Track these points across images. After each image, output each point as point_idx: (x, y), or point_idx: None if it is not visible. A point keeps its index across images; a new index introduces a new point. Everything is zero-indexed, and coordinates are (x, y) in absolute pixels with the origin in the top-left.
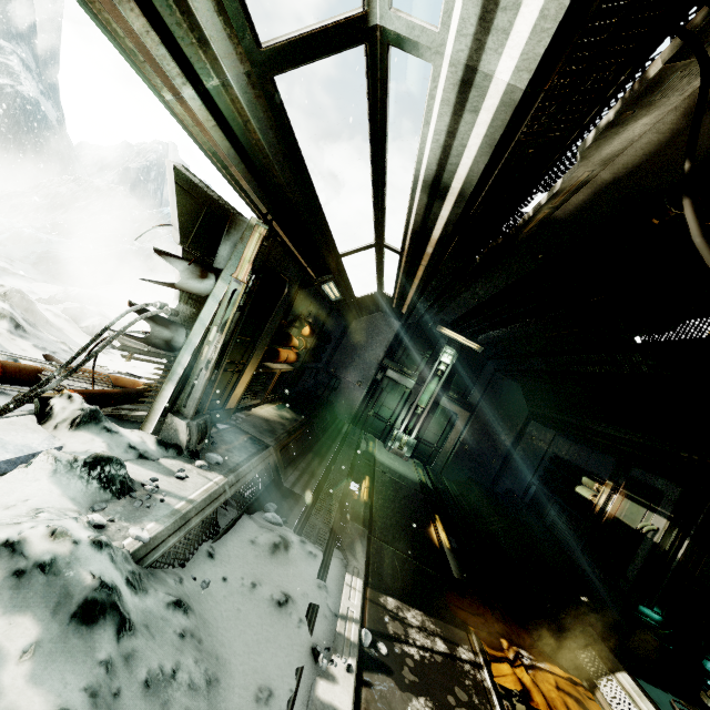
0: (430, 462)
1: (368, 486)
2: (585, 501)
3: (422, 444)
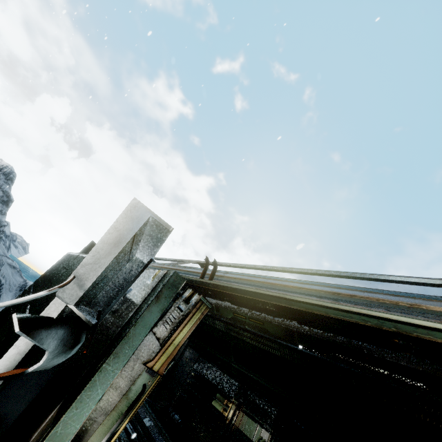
0: None
1: None
2: (217, 413)
3: None
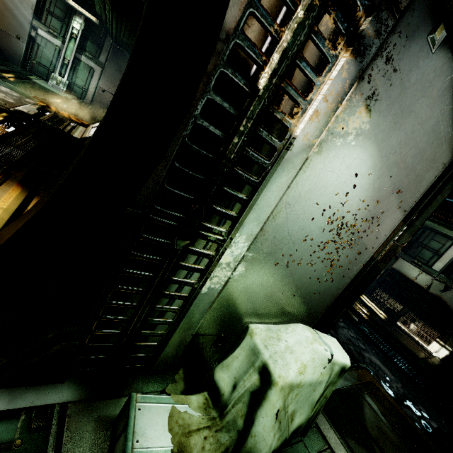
0: (83, 98)
1: (11, 76)
2: None
3: (75, 86)
